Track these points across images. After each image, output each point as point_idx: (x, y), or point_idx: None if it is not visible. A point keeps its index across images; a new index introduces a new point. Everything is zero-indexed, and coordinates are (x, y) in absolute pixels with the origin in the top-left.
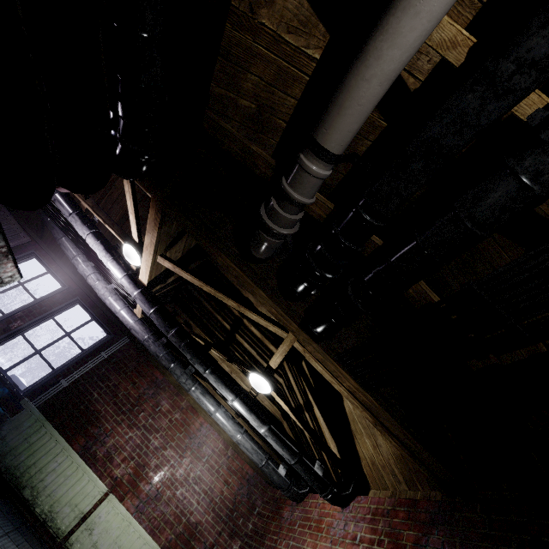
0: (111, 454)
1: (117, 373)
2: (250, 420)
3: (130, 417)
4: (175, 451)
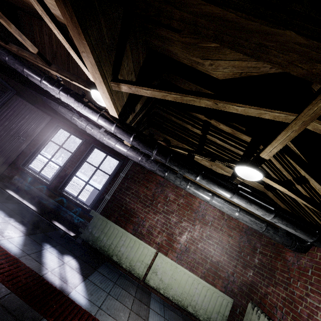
0: (150, 231)
1: (134, 184)
2: (254, 211)
3: (153, 208)
4: (188, 222)
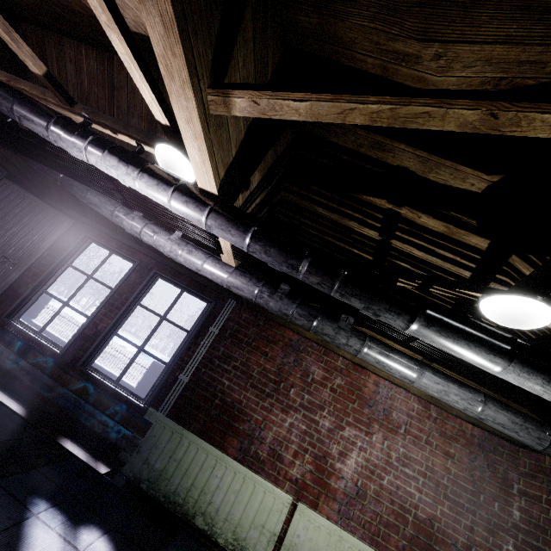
0: (277, 451)
1: (240, 348)
2: None
3: (279, 398)
4: (356, 428)
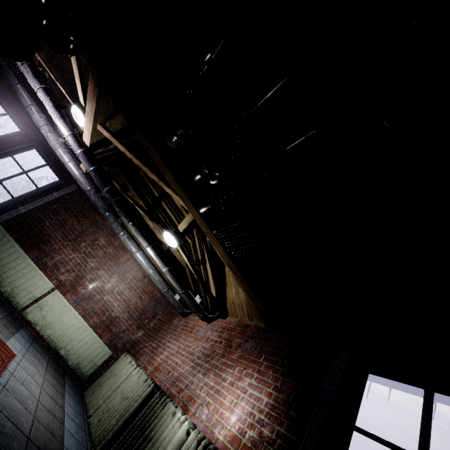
0: (58, 265)
1: (66, 211)
2: (157, 262)
3: (74, 244)
4: (106, 272)
